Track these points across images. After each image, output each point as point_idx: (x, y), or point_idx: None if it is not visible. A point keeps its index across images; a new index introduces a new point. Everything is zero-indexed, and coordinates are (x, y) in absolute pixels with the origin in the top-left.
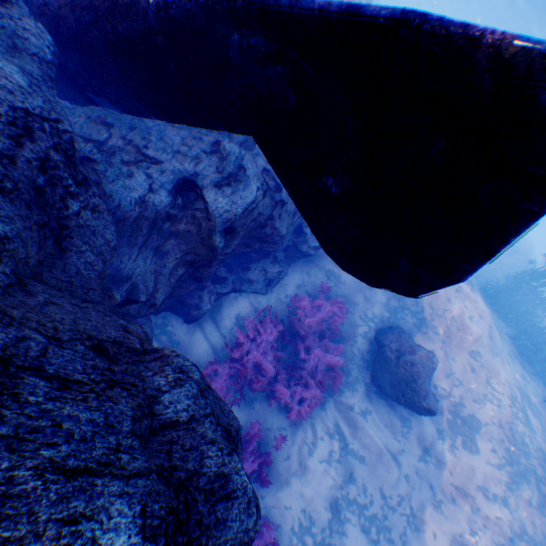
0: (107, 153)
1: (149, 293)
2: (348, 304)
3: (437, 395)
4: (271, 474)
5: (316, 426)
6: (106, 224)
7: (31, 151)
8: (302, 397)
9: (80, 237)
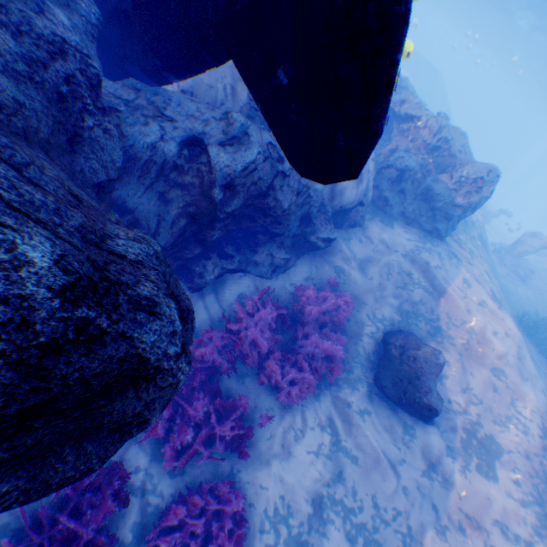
0: (131, 107)
1: (150, 233)
2: (356, 303)
3: (450, 410)
4: (251, 450)
5: (308, 415)
6: (115, 147)
7: (62, 66)
8: (294, 381)
9: (90, 147)
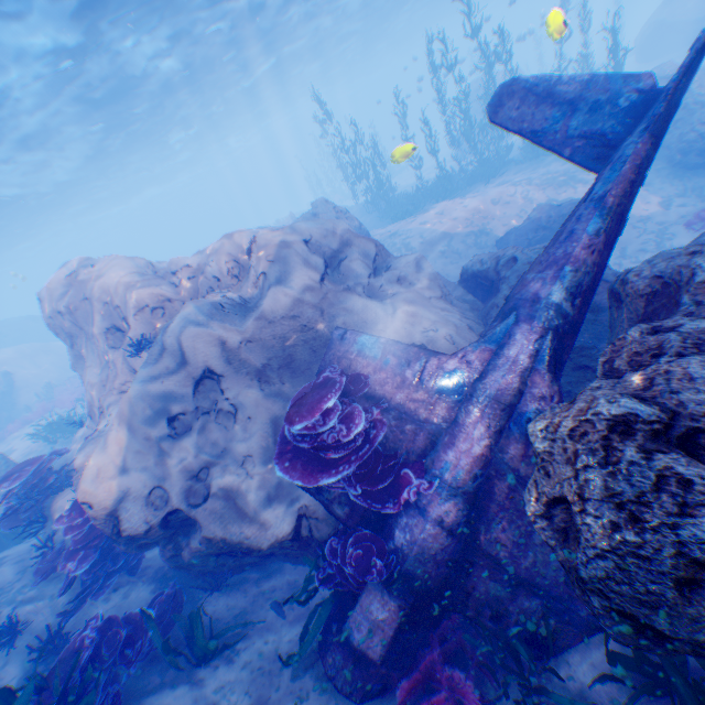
0: None
1: None
2: None
3: None
4: None
5: None
6: None
7: None
8: None
9: None
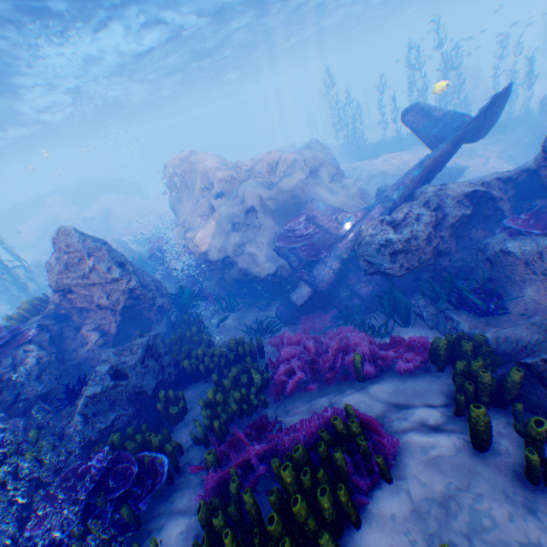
0: None
1: None
2: None
3: None
4: None
5: None
6: None
7: None
8: None
9: None
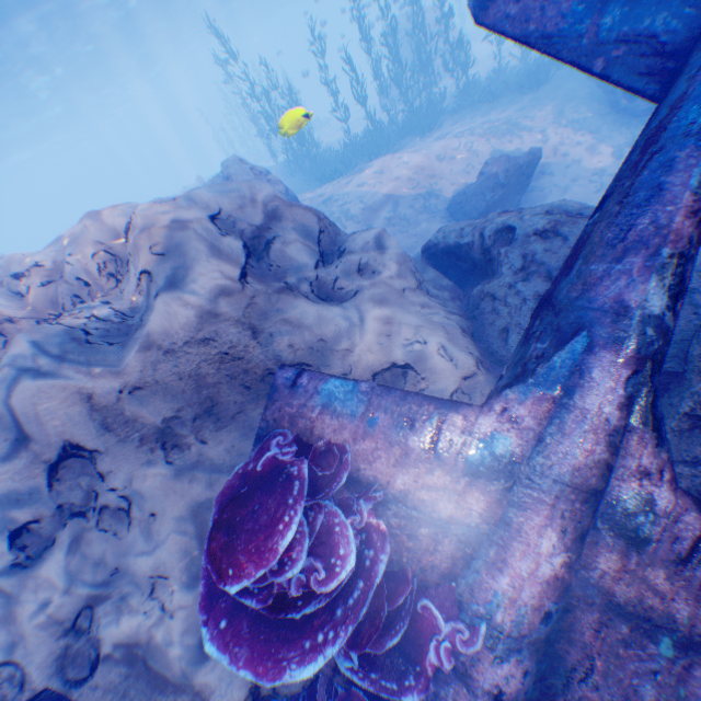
0: None
1: None
2: None
3: None
4: None
5: None
6: None
7: None
8: None
9: None
